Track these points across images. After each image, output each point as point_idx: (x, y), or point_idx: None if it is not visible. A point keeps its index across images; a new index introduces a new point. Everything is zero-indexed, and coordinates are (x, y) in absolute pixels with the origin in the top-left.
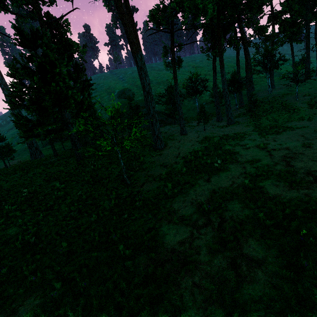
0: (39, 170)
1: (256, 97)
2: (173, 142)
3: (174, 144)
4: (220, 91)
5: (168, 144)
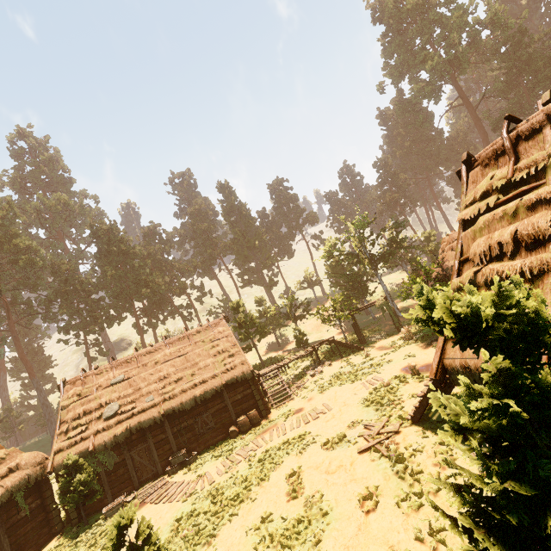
0: None
1: None
2: None
3: None
4: None
5: None
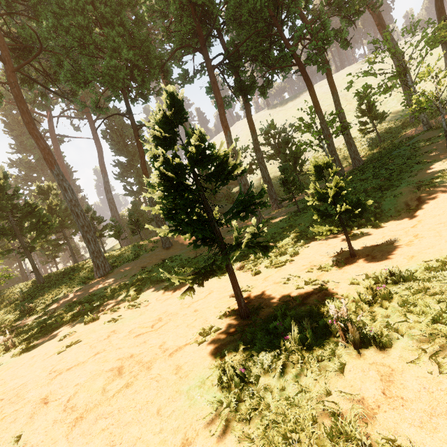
0: (19, 289)
1: (403, 139)
2: (125, 266)
3: (118, 270)
4: (292, 150)
5: (116, 269)
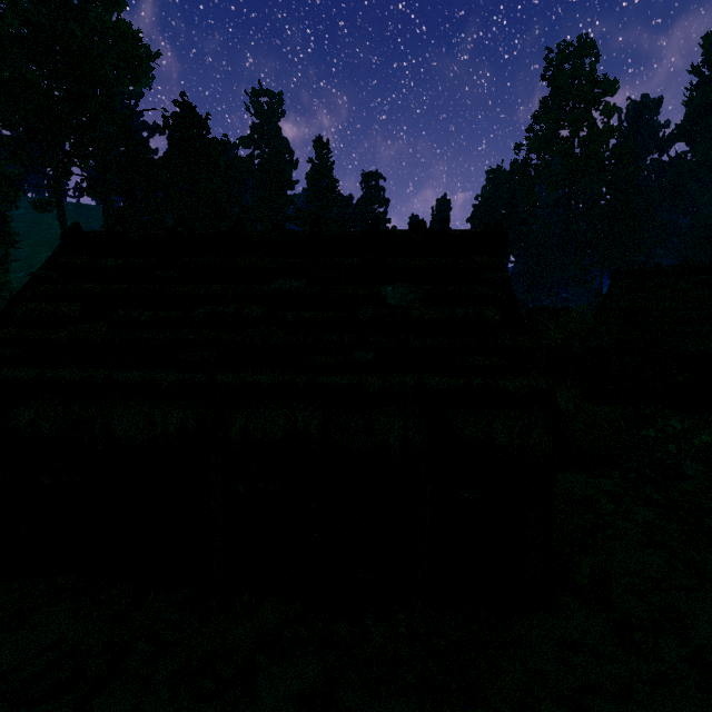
0: None
1: None
2: None
3: None
4: None
5: None
